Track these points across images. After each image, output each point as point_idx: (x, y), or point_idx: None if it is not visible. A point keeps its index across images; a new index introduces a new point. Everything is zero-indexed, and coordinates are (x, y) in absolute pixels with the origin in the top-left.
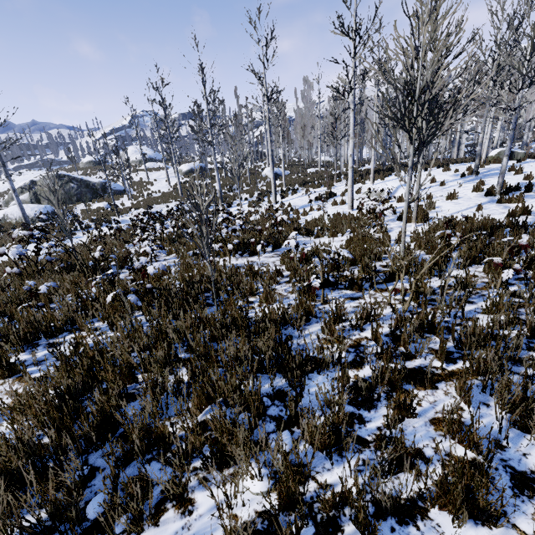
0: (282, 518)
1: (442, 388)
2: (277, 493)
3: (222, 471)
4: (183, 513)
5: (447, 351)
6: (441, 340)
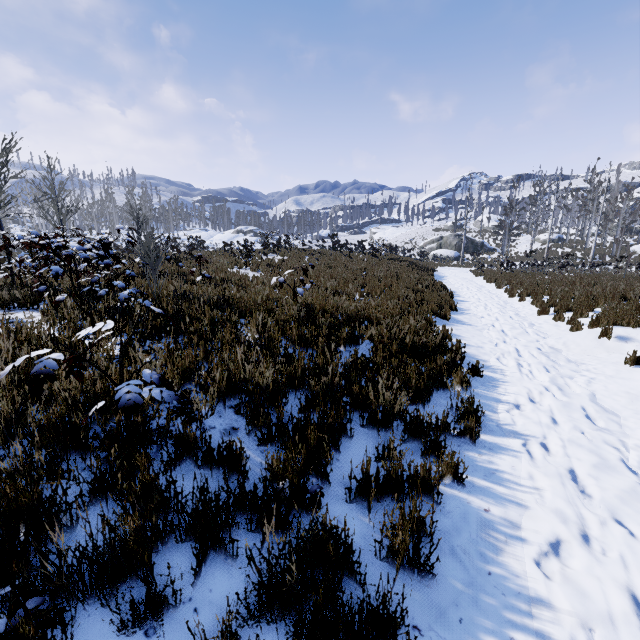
0: None
1: None
2: None
3: None
4: None
5: None
6: None
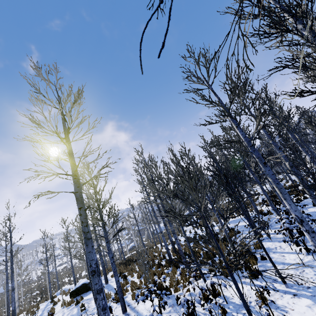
0: None
1: None
2: None
3: None
4: None
5: None
6: None
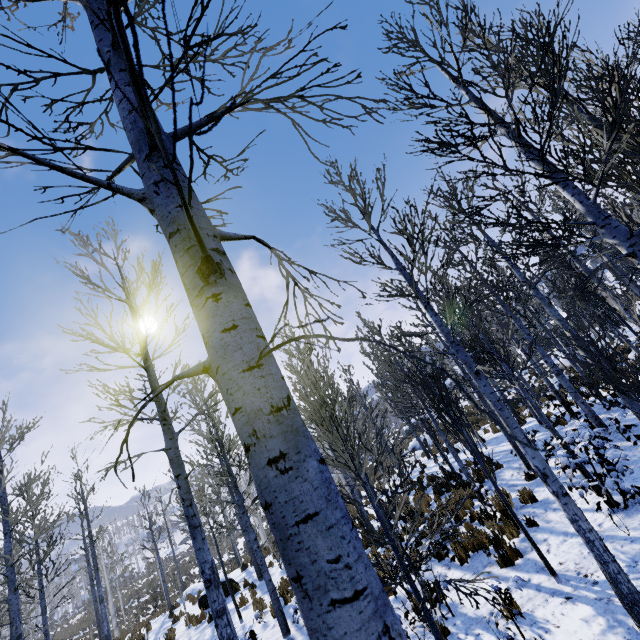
0: None
1: None
2: None
3: None
4: None
5: None
6: None
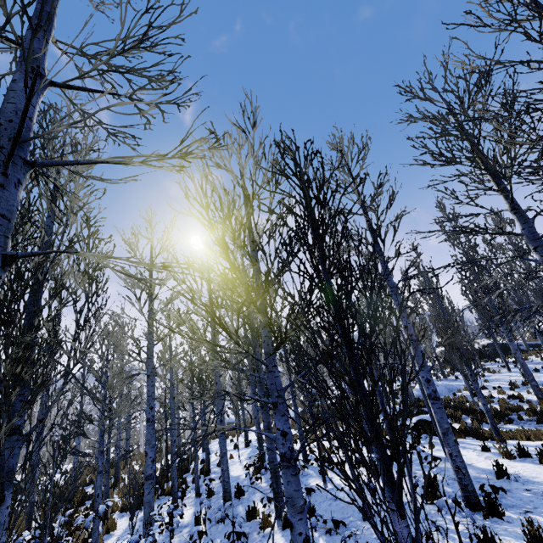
0: None
1: None
2: None
3: None
4: None
5: None
6: None
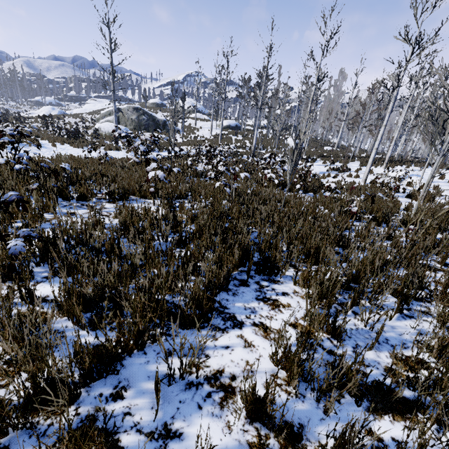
0: (352, 285)
1: (441, 273)
2: (356, 268)
3: (313, 266)
4: (299, 271)
5: (445, 263)
6: (445, 252)
